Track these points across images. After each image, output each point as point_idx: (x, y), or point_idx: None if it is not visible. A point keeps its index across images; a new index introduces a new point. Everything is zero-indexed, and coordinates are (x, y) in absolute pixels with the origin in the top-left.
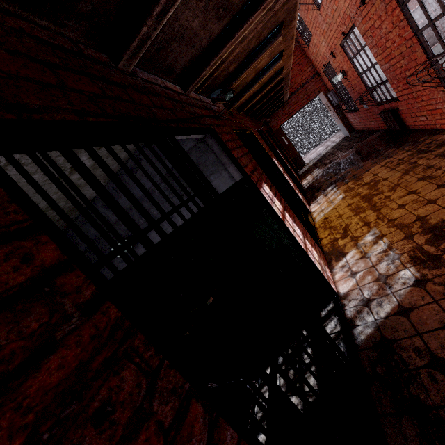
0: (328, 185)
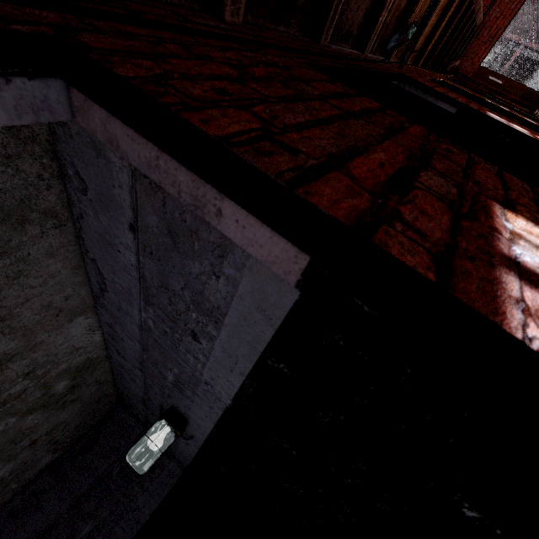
0: None
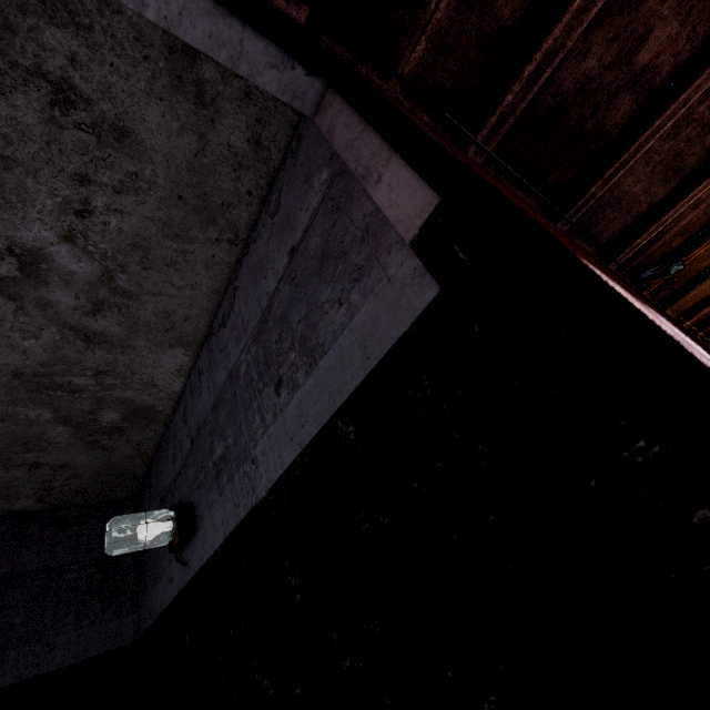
0: None
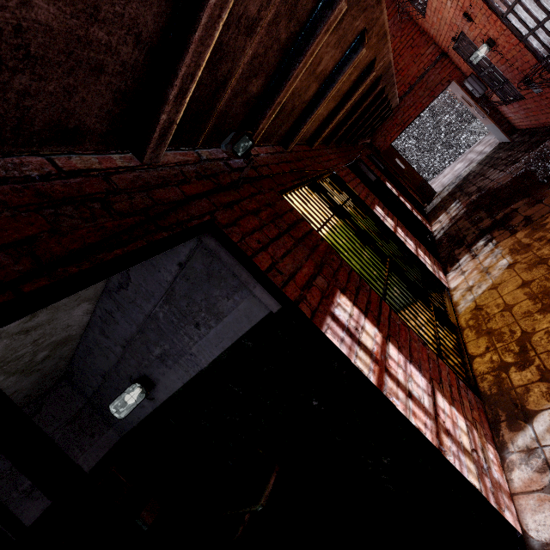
0: (477, 236)
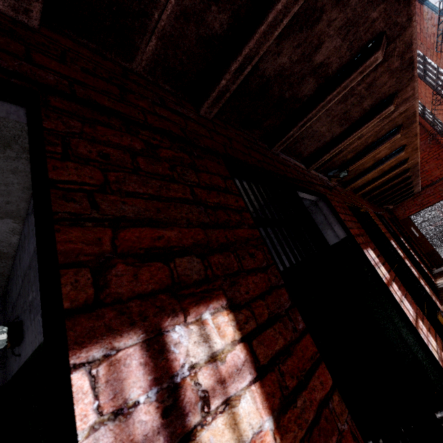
0: None
